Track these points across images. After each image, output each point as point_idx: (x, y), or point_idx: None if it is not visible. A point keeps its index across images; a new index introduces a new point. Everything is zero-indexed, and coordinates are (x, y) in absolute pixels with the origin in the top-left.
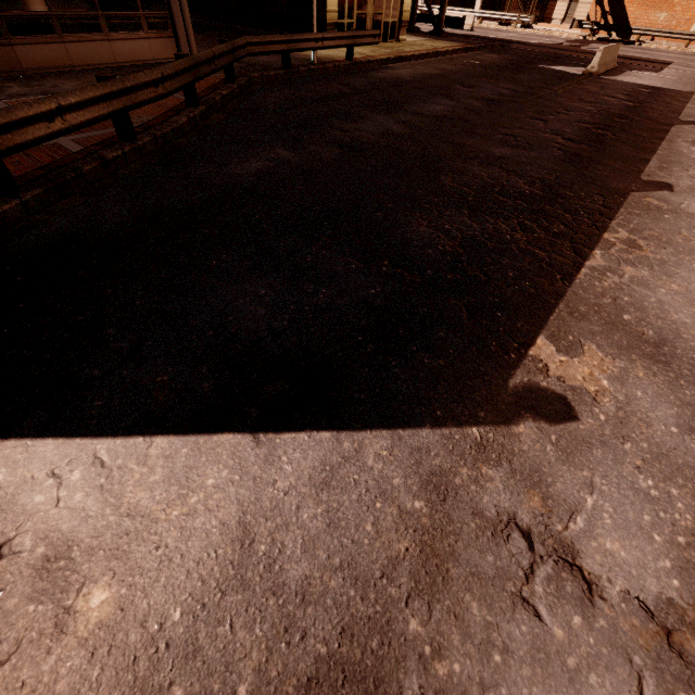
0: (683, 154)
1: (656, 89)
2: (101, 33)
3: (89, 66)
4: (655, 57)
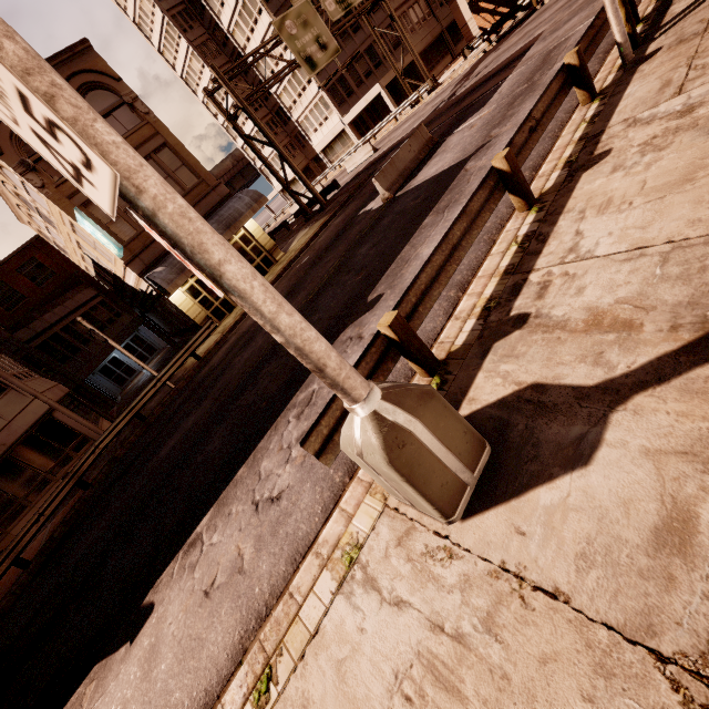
0: (257, 465)
1: (429, 187)
2: (52, 482)
3: None
4: (529, 36)
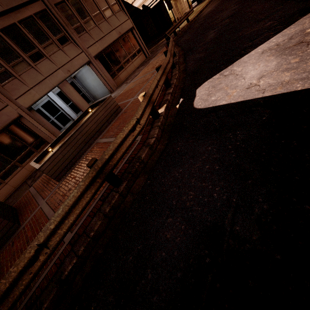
0: None
1: None
2: (130, 62)
3: (131, 72)
4: None
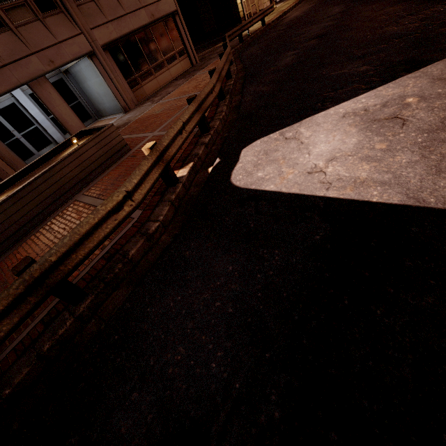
0: None
1: None
2: (165, 67)
3: (165, 84)
4: None
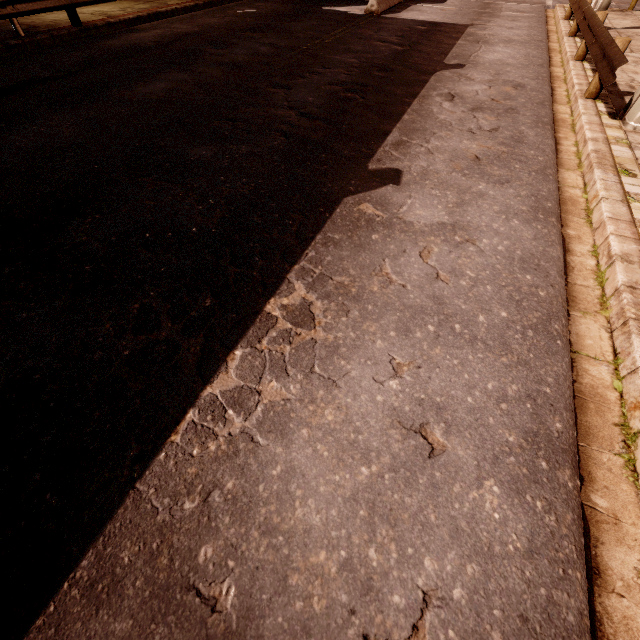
0: (431, 116)
1: (433, 25)
2: None
3: None
4: None
